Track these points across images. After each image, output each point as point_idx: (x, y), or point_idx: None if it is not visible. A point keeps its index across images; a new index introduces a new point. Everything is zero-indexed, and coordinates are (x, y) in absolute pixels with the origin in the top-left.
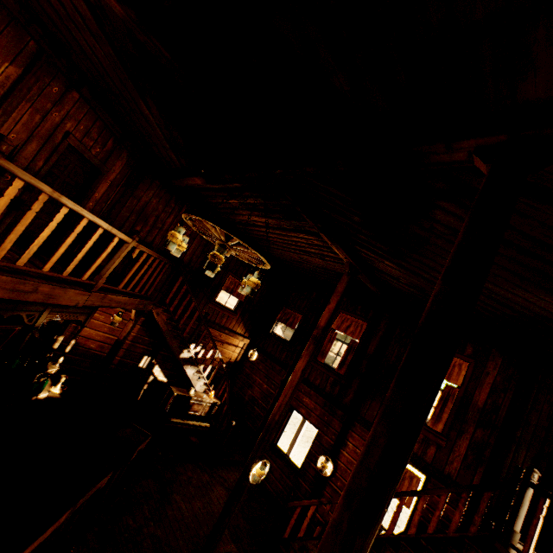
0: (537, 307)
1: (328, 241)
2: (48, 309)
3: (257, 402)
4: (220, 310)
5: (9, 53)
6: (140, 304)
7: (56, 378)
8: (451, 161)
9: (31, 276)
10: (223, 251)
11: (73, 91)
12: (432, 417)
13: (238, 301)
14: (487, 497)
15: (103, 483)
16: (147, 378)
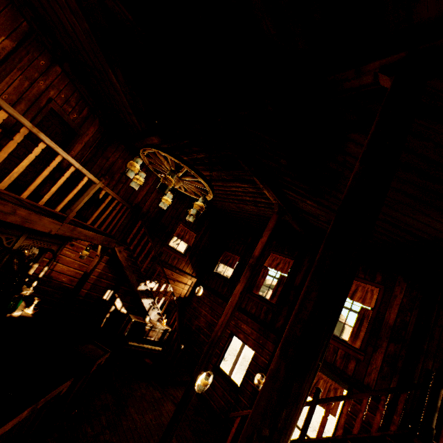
0: (434, 230)
1: (260, 184)
2: (25, 235)
3: (203, 330)
4: (172, 253)
5: (5, 29)
6: (105, 241)
7: (30, 302)
8: (360, 85)
9: (11, 202)
10: (173, 174)
11: (56, 65)
12: (351, 336)
13: (187, 246)
14: (404, 398)
15: (64, 387)
16: (109, 307)
